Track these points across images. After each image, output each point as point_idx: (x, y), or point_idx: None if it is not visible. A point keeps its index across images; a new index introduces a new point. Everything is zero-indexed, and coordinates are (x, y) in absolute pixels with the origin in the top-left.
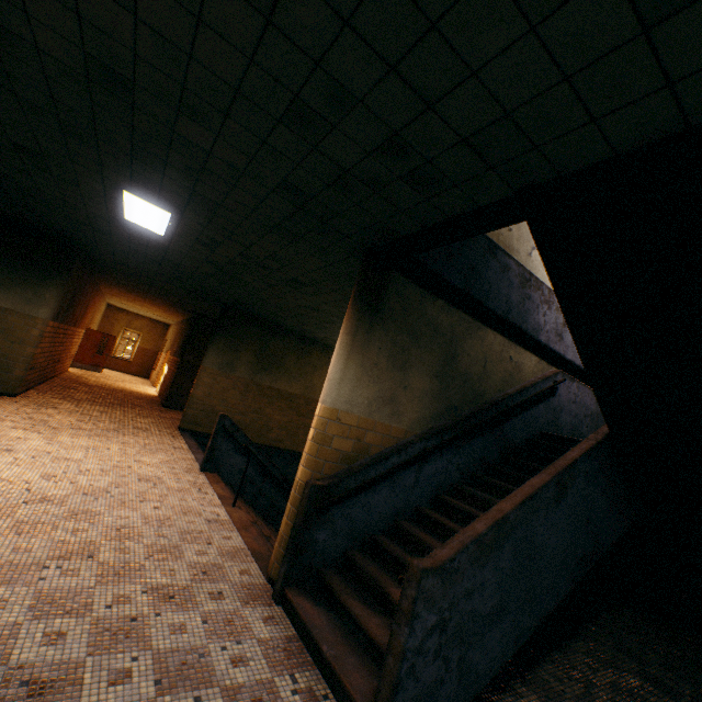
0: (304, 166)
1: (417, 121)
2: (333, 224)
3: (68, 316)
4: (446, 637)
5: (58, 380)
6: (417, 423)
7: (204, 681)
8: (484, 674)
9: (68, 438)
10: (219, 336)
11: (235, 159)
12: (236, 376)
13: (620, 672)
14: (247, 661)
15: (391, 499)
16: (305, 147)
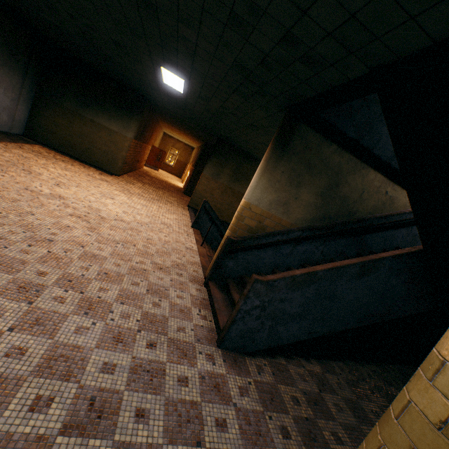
0: (243, 52)
1: (299, 22)
2: (266, 89)
3: (142, 138)
4: (264, 314)
5: (137, 171)
6: (300, 221)
7: (164, 297)
8: (284, 339)
9: (136, 199)
10: (214, 157)
11: (208, 48)
12: (220, 182)
13: (389, 386)
14: (183, 298)
15: (273, 257)
16: (242, 40)
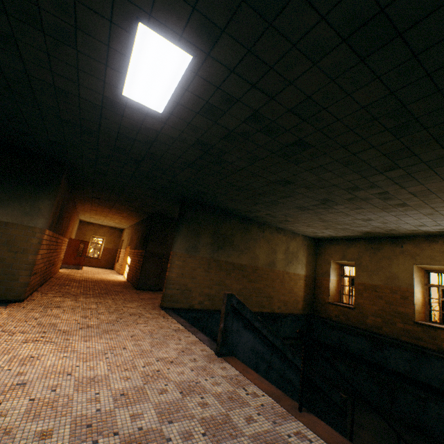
0: None
1: None
2: None
3: (58, 226)
4: None
5: (54, 279)
6: None
7: None
8: None
9: (81, 342)
10: (183, 225)
11: None
12: (200, 256)
13: None
14: None
15: None
16: None
